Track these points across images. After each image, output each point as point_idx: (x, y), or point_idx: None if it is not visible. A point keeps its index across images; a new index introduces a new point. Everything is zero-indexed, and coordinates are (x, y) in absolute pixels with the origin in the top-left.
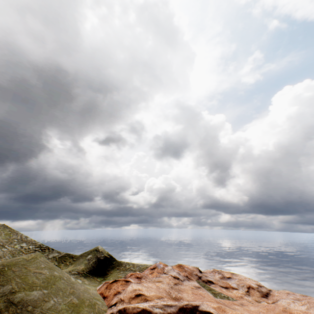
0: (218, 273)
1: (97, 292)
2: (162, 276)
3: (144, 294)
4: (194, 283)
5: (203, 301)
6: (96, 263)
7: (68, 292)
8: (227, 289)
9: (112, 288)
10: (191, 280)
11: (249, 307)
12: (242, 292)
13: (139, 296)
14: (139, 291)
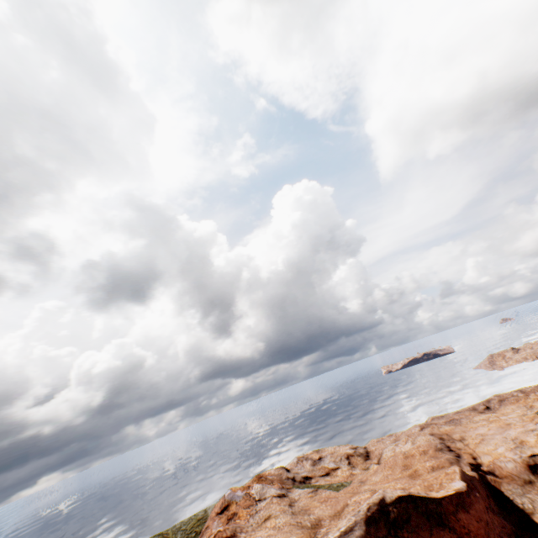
0: (306, 459)
1: None
2: (262, 508)
3: None
4: (300, 490)
5: (347, 502)
6: None
7: None
8: (331, 475)
9: None
10: (292, 490)
11: (372, 480)
12: (346, 467)
13: None
14: None
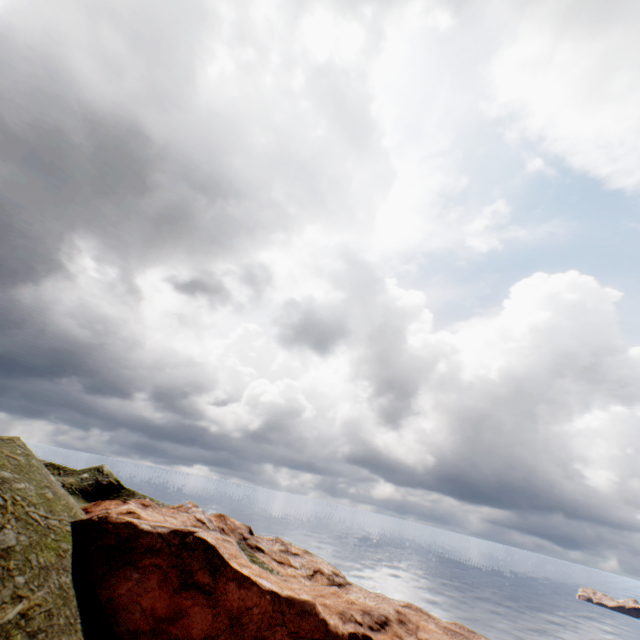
0: (282, 543)
1: (81, 508)
2: (181, 514)
3: (140, 514)
4: (228, 538)
5: None
6: (93, 487)
7: (45, 483)
8: (281, 565)
9: (102, 505)
10: (226, 535)
11: (293, 584)
12: (301, 572)
13: (132, 513)
14: (134, 509)
